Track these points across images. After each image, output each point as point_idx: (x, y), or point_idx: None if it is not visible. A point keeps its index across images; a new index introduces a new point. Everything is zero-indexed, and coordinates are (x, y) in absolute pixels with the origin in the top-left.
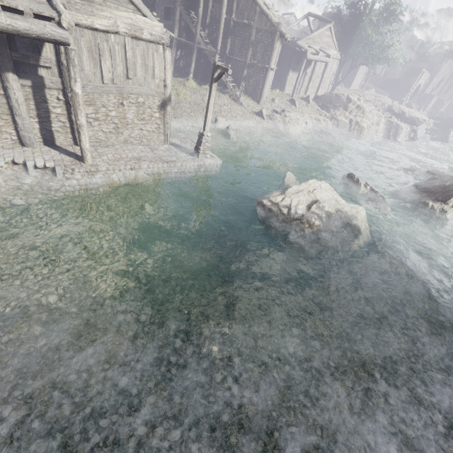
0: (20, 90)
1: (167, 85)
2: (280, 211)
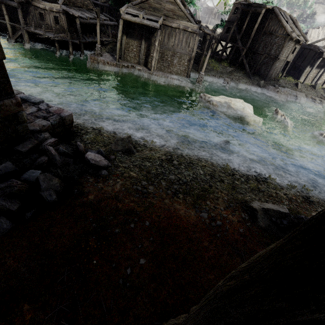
0: (144, 45)
1: (193, 51)
2: (204, 98)
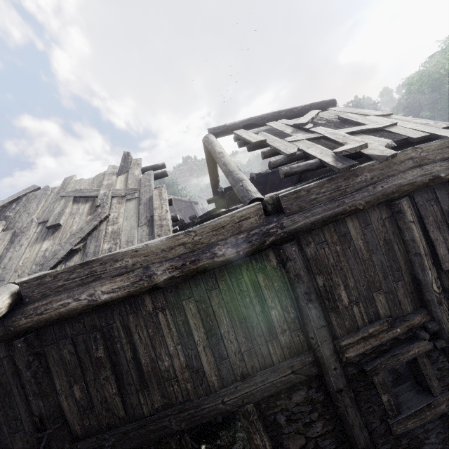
0: None
1: None
2: None
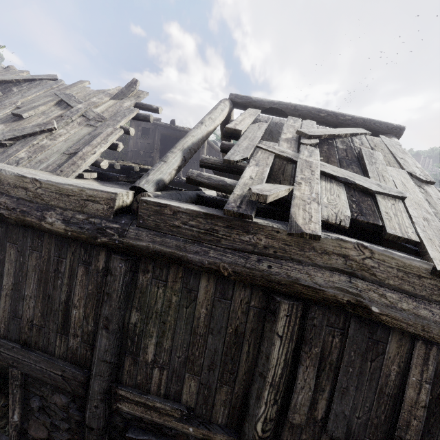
0: None
1: None
2: None
